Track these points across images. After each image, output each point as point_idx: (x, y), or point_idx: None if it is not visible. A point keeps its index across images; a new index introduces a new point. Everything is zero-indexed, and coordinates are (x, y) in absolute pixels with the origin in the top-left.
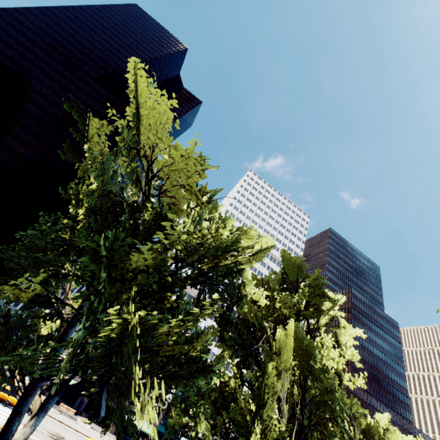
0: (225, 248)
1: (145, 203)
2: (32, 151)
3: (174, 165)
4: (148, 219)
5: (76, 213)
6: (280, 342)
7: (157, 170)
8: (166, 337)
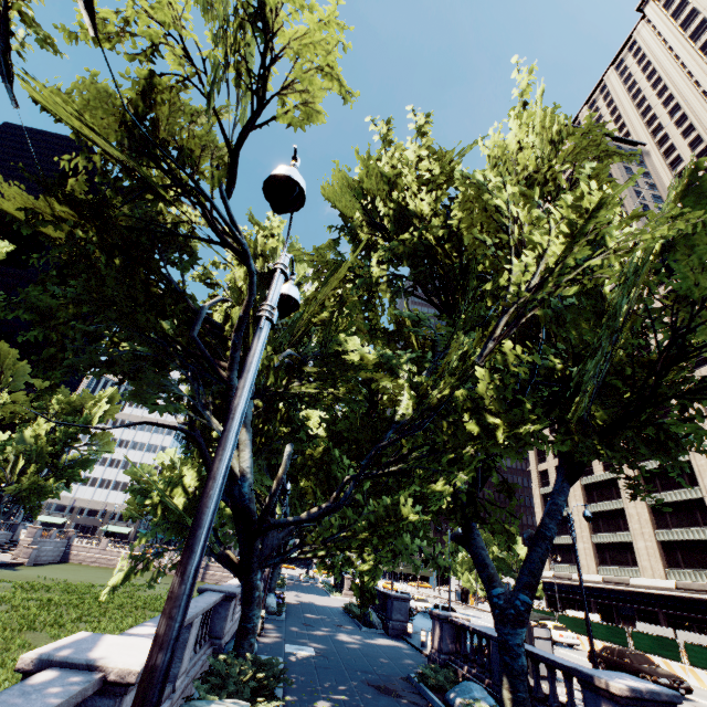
0: None
1: None
2: None
3: None
4: None
5: None
6: None
7: None
8: None
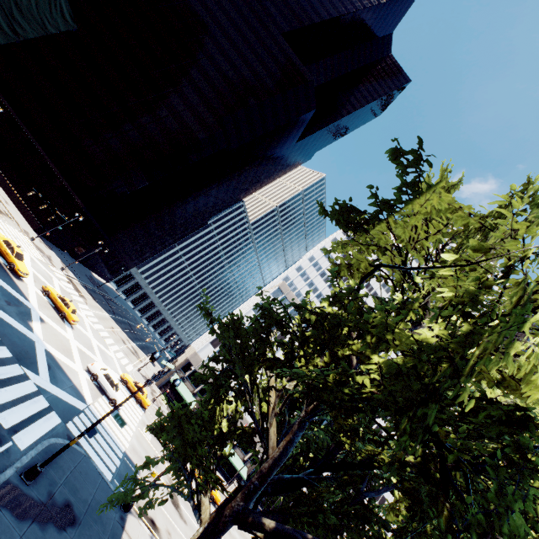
0: None
1: None
2: (201, 125)
3: None
4: None
5: (365, 355)
6: None
7: None
8: None
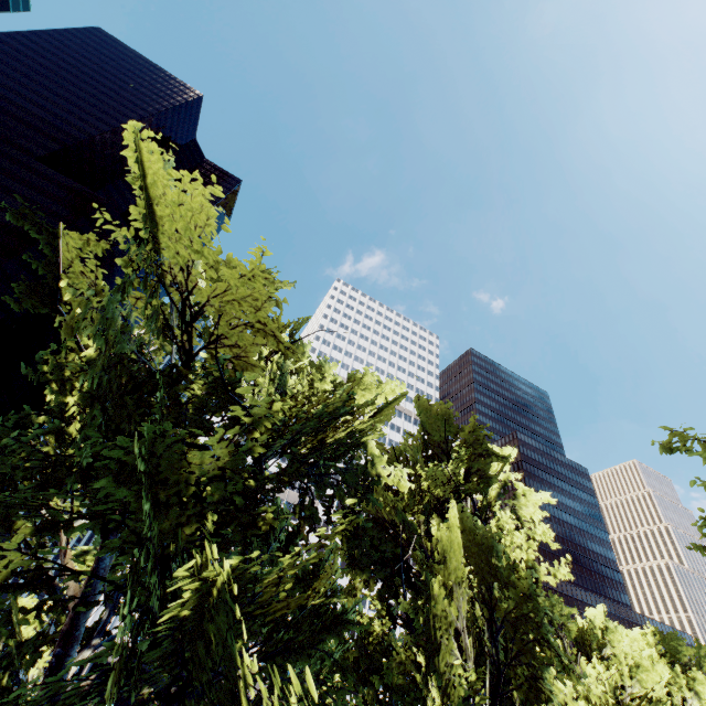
0: (334, 413)
1: (192, 365)
2: None
3: (229, 293)
4: (198, 391)
5: (62, 404)
6: (443, 543)
7: (201, 306)
8: (275, 589)
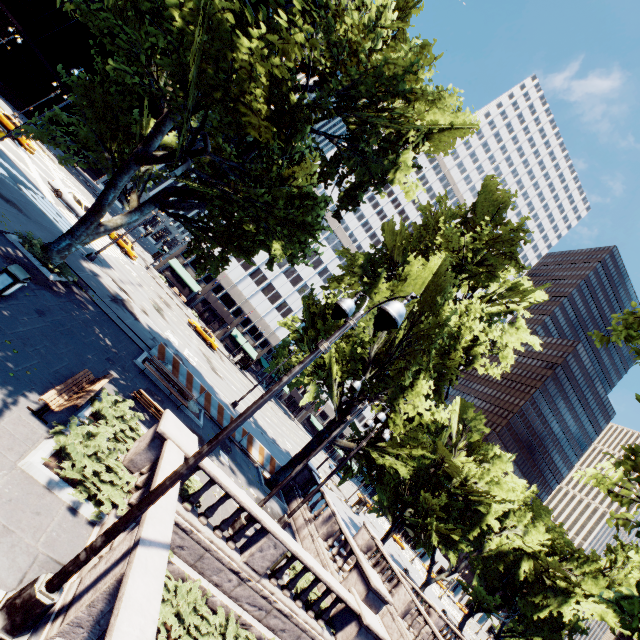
0: (390, 82)
1: None
2: None
3: None
4: None
5: None
6: (411, 263)
7: None
8: (249, 86)
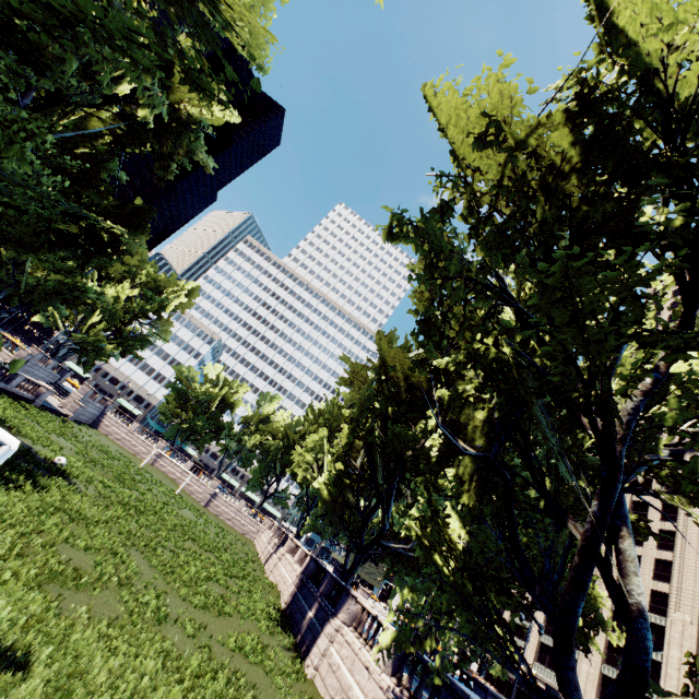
0: None
1: None
2: None
3: None
4: None
5: None
6: None
7: None
8: None
